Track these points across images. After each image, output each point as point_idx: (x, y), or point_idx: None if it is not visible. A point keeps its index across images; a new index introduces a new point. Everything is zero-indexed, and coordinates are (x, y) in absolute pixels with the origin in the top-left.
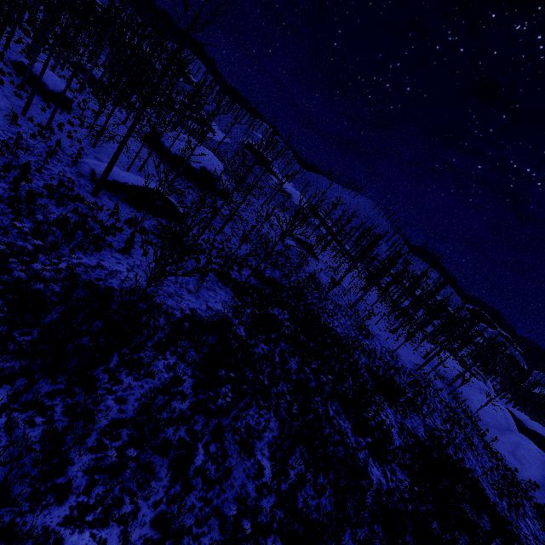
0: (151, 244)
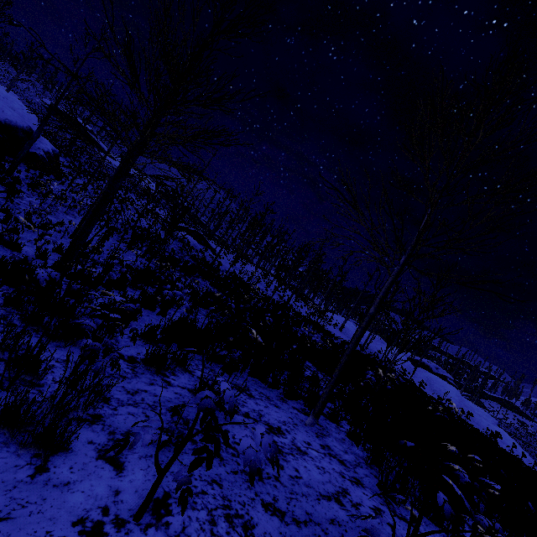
0: None
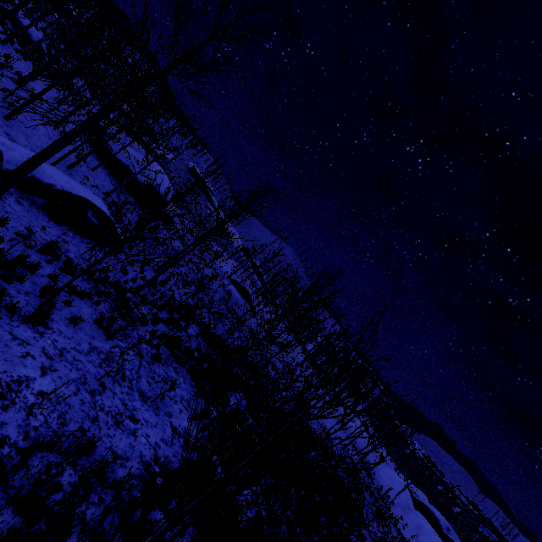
0: (81, 295)
